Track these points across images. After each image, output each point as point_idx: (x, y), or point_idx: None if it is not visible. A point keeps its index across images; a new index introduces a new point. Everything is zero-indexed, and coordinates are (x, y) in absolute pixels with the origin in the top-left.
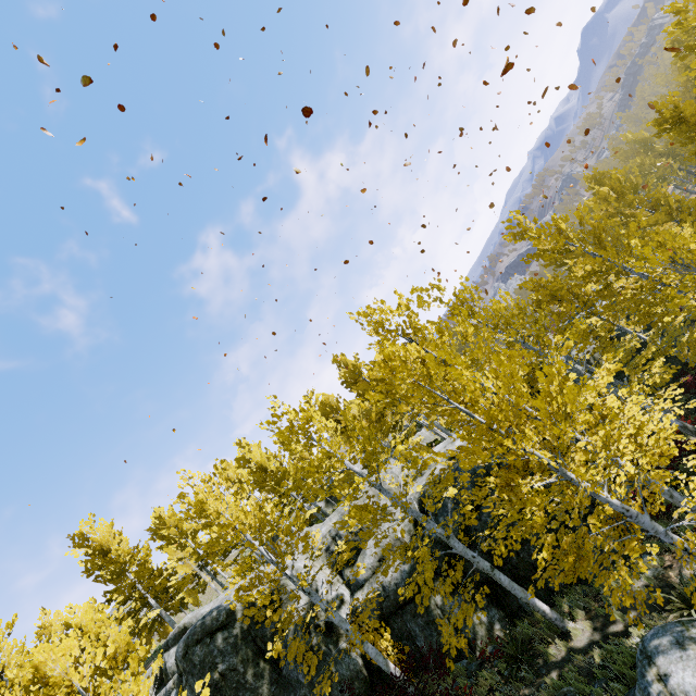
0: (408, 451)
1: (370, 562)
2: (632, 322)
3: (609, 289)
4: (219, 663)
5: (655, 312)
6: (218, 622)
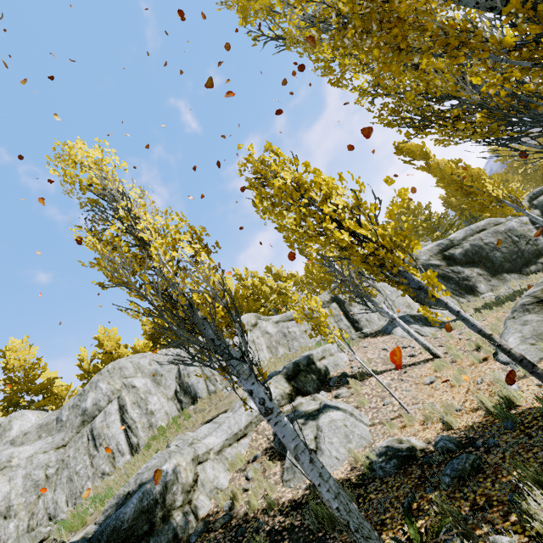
0: (442, 214)
1: None
2: (532, 183)
3: (527, 174)
4: None
5: (541, 179)
6: None
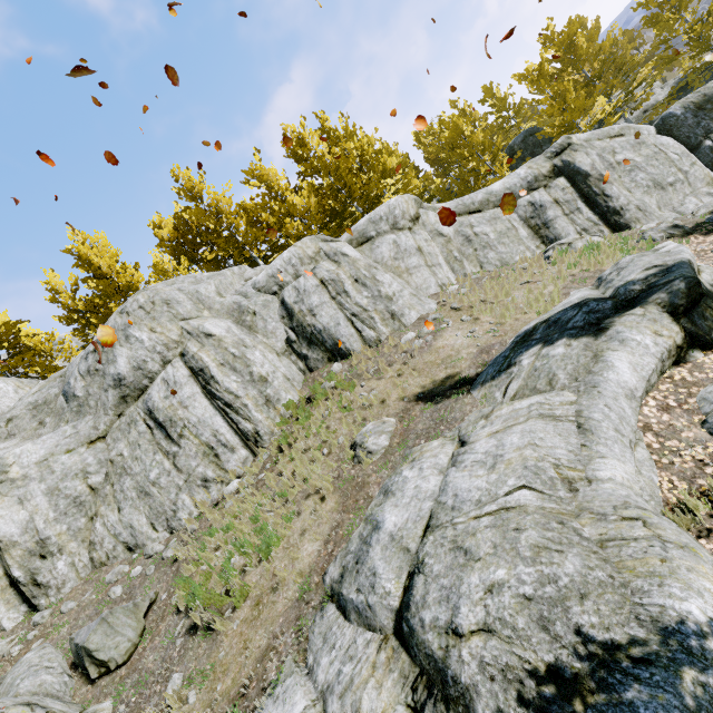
0: None
1: (636, 114)
2: None
3: None
4: (543, 146)
5: None
6: (539, 131)
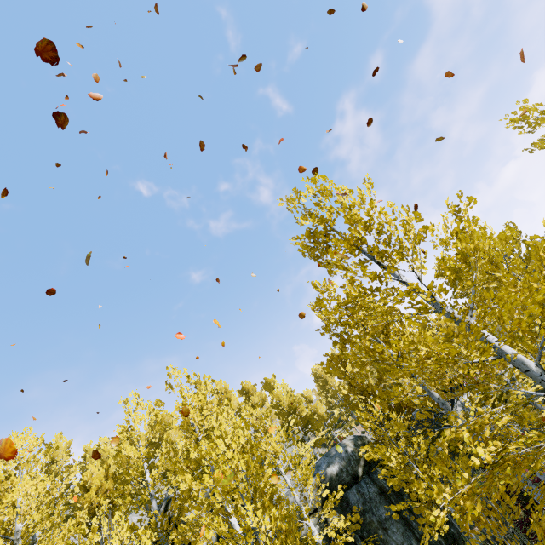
0: None
1: None
2: None
3: None
4: None
5: None
6: None
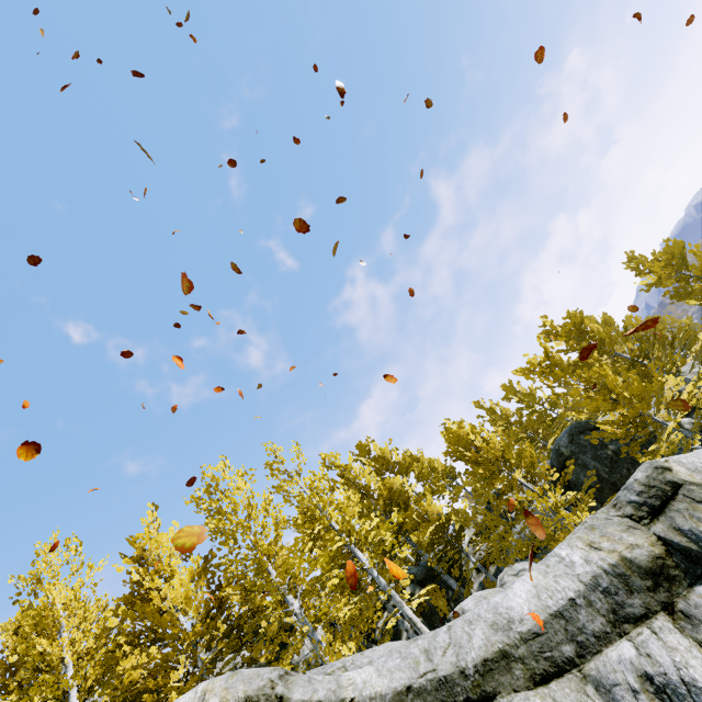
0: None
1: None
2: None
3: None
4: (608, 445)
5: None
6: (591, 425)
